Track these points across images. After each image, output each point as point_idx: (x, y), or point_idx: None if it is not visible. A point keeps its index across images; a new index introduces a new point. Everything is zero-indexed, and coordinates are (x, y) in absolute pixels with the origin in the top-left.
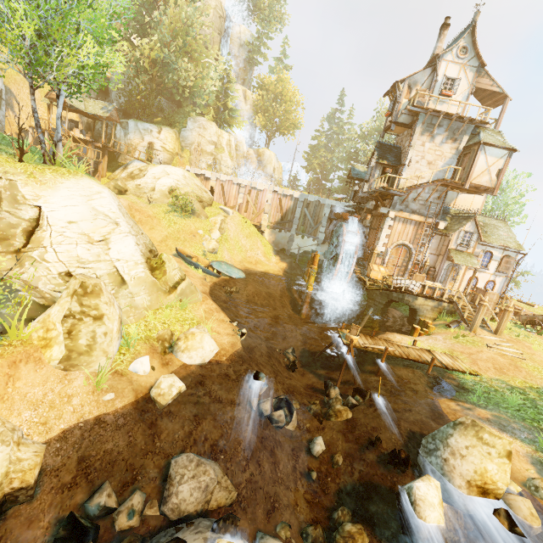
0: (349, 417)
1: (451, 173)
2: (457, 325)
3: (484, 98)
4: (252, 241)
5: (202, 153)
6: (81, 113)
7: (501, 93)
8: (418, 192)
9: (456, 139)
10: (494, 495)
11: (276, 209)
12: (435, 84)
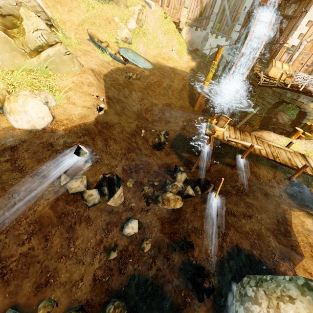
0: (178, 207)
1: None
2: None
3: None
4: (168, 38)
5: None
6: None
7: None
8: None
9: None
10: None
11: (196, 3)
12: None
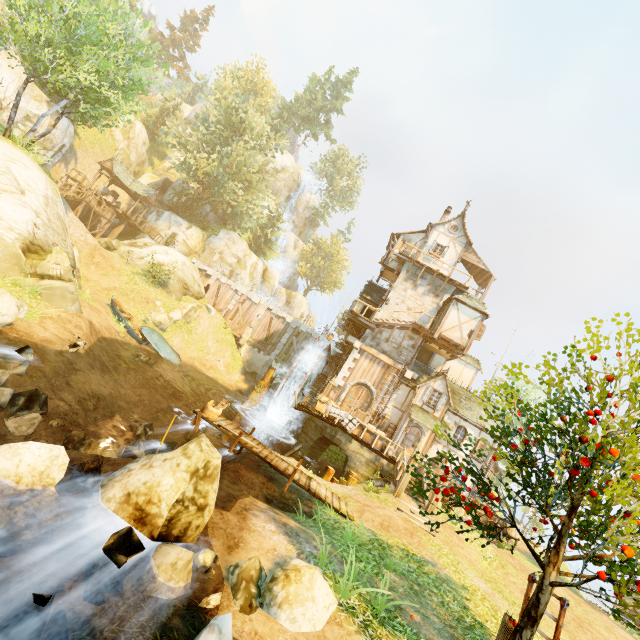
0: (107, 455)
1: (430, 325)
2: (383, 484)
3: (477, 276)
4: (221, 347)
5: (221, 260)
6: (126, 190)
7: (487, 272)
8: (393, 333)
9: (438, 295)
10: (149, 531)
11: (263, 327)
12: (425, 244)
